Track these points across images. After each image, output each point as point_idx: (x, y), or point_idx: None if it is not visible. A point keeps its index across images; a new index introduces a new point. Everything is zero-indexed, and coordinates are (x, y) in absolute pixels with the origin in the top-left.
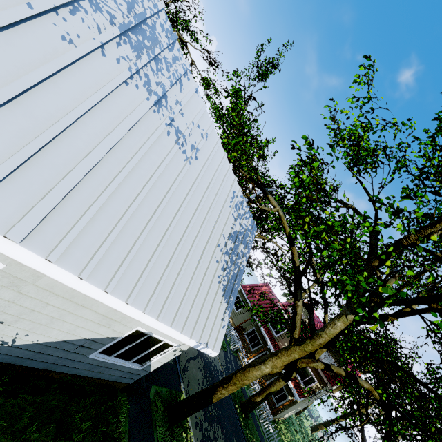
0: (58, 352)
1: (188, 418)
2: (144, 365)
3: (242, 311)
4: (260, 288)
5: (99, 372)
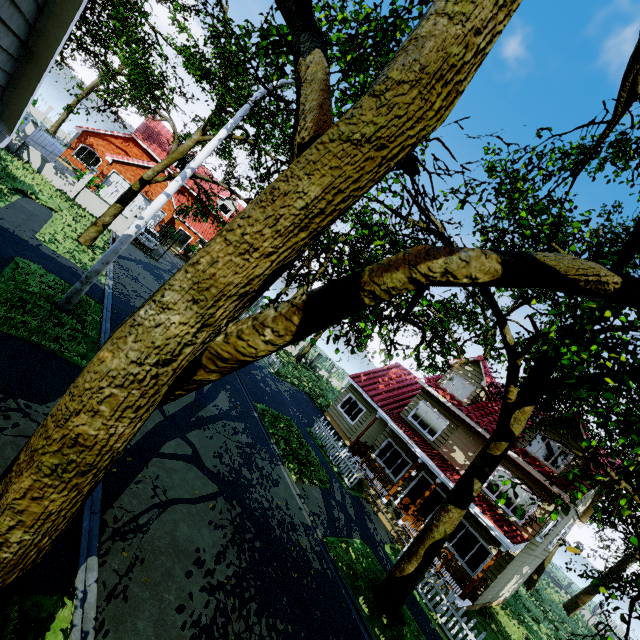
0: None
1: None
2: None
3: (363, 419)
4: (385, 373)
5: None
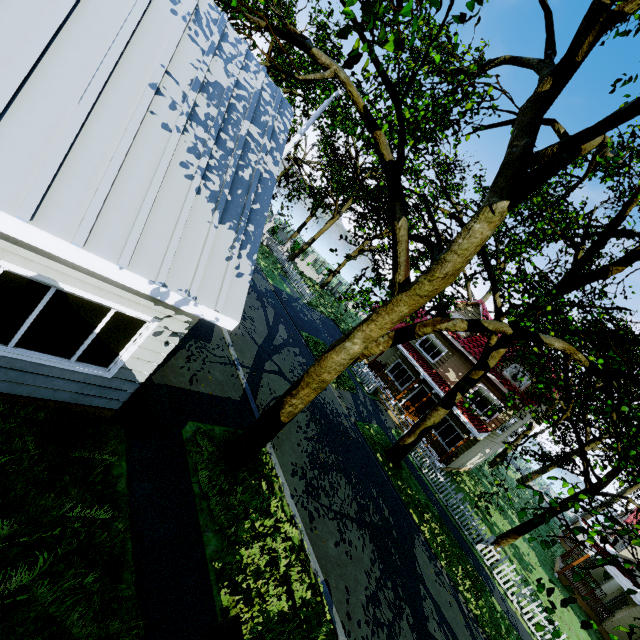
0: None
1: (276, 465)
2: (113, 368)
3: None
4: None
5: (14, 383)
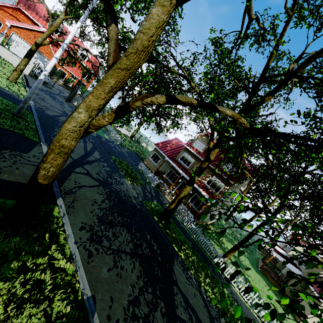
0: None
1: (67, 224)
2: None
3: (160, 162)
4: (170, 142)
5: None
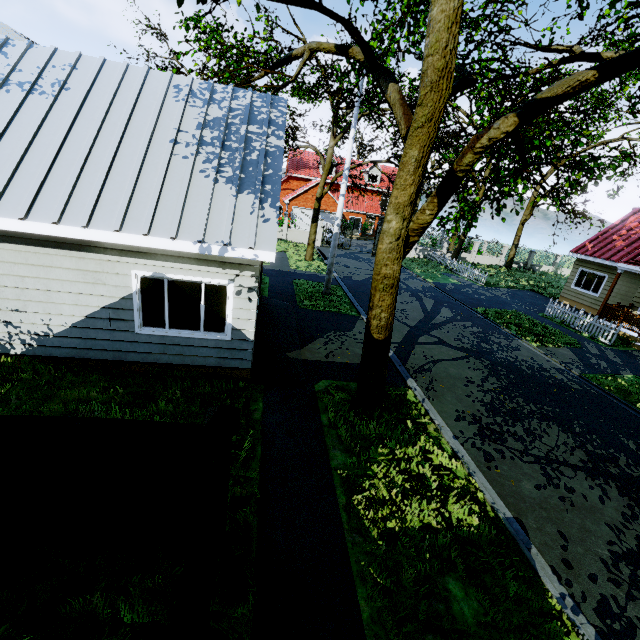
0: (101, 334)
1: (432, 411)
2: (228, 332)
3: (608, 286)
4: (618, 227)
5: (181, 356)
